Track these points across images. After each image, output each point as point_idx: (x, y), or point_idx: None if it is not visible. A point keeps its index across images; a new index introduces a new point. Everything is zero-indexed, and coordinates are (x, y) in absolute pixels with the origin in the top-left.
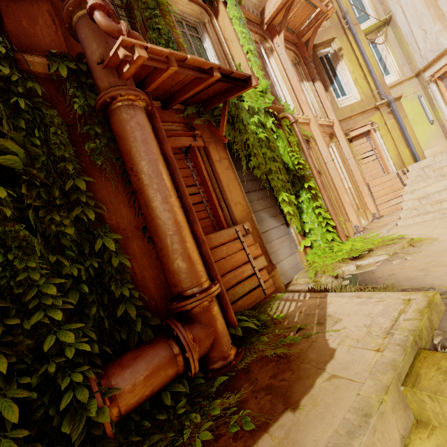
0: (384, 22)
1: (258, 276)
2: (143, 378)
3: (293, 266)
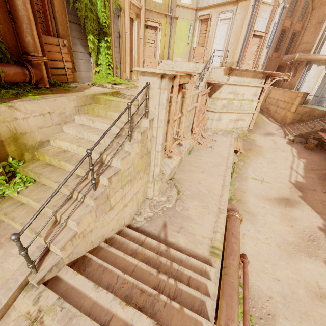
0: None
1: (66, 70)
2: (13, 73)
3: (87, 78)
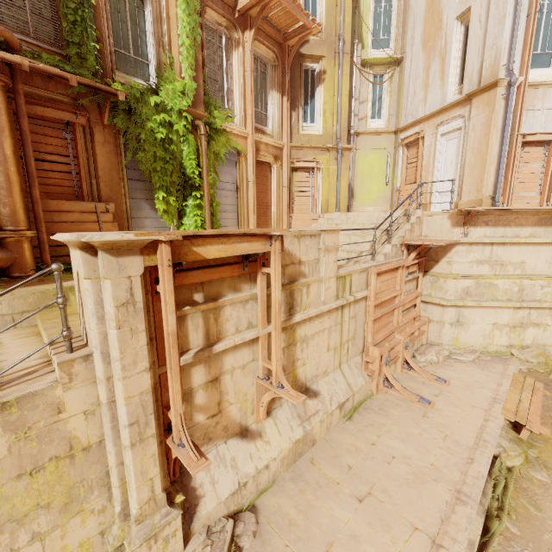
0: (396, 61)
1: None
2: None
3: None
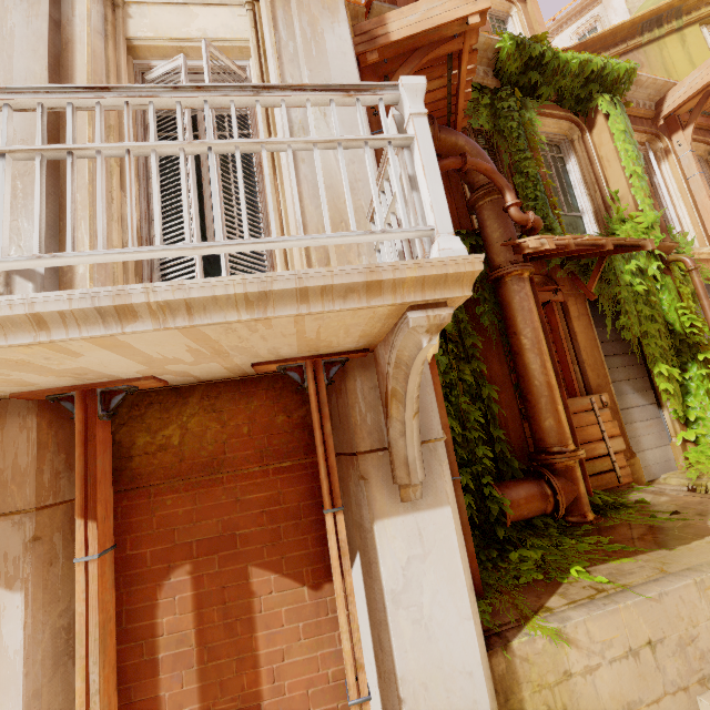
0: None
1: (612, 459)
2: (524, 501)
3: (661, 462)
